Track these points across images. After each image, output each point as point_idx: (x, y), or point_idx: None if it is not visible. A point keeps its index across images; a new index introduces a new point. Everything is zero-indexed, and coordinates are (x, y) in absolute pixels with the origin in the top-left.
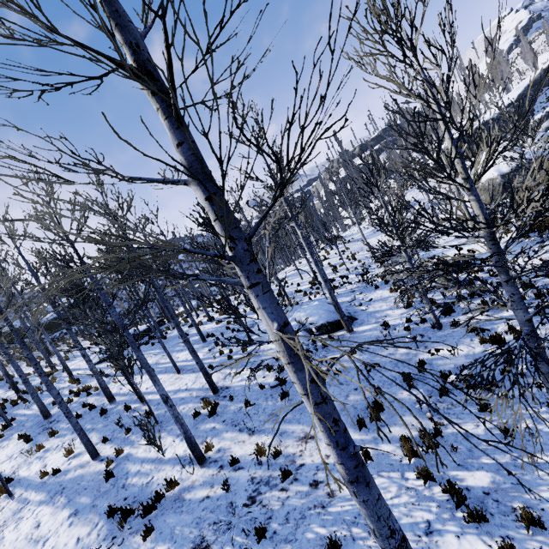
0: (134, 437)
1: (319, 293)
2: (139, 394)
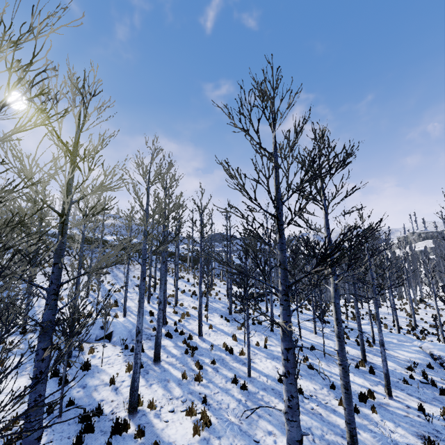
0: (308, 355)
1: (425, 338)
2: (322, 332)
